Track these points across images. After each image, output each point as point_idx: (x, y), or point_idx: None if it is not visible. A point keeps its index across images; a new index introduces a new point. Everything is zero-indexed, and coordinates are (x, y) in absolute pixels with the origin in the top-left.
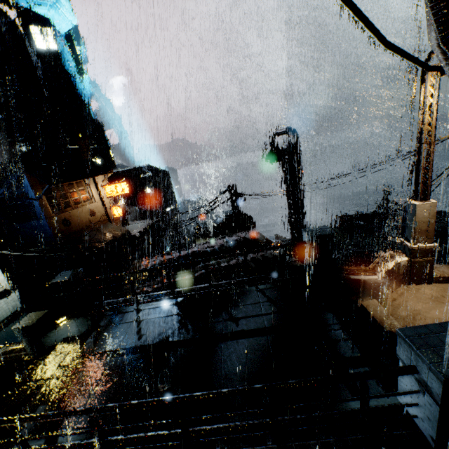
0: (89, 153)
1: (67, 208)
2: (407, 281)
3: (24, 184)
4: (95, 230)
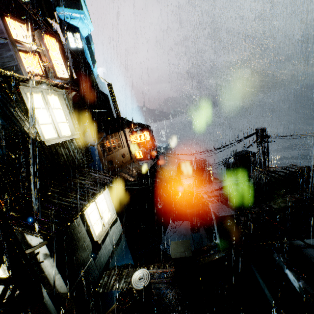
0: (104, 115)
1: (110, 151)
2: None
3: (86, 135)
4: (131, 168)
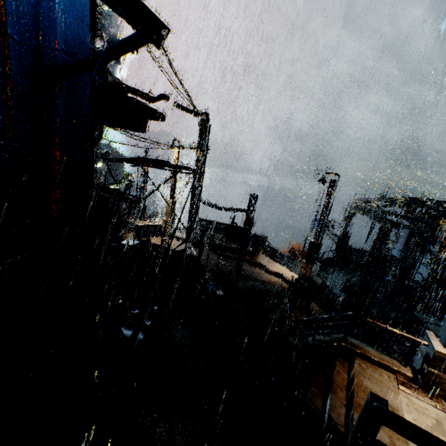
0: None
1: None
2: (161, 236)
3: None
4: None
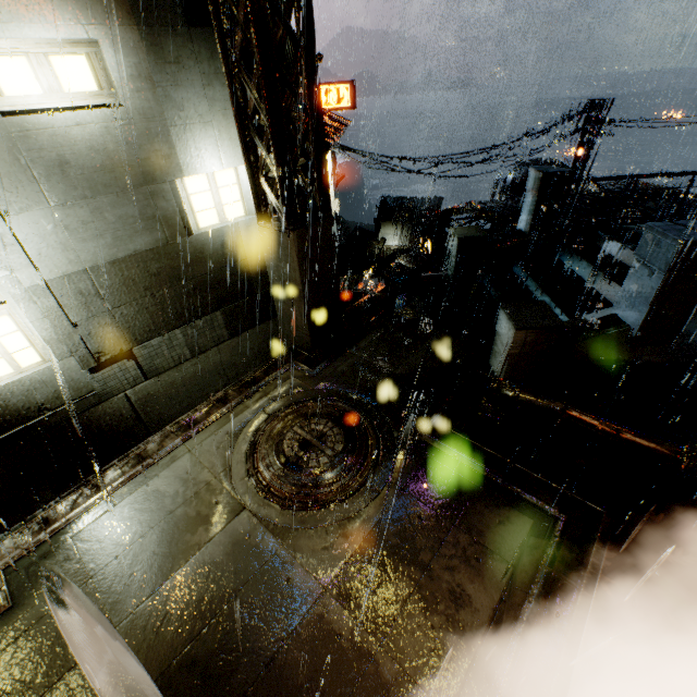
0: None
1: None
2: None
3: None
4: None
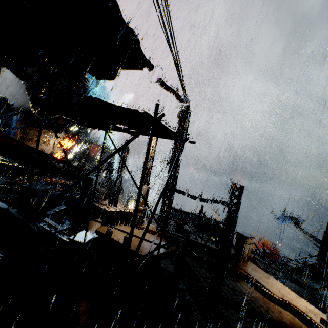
0: (71, 124)
1: (29, 141)
2: (130, 224)
3: (13, 120)
4: None
